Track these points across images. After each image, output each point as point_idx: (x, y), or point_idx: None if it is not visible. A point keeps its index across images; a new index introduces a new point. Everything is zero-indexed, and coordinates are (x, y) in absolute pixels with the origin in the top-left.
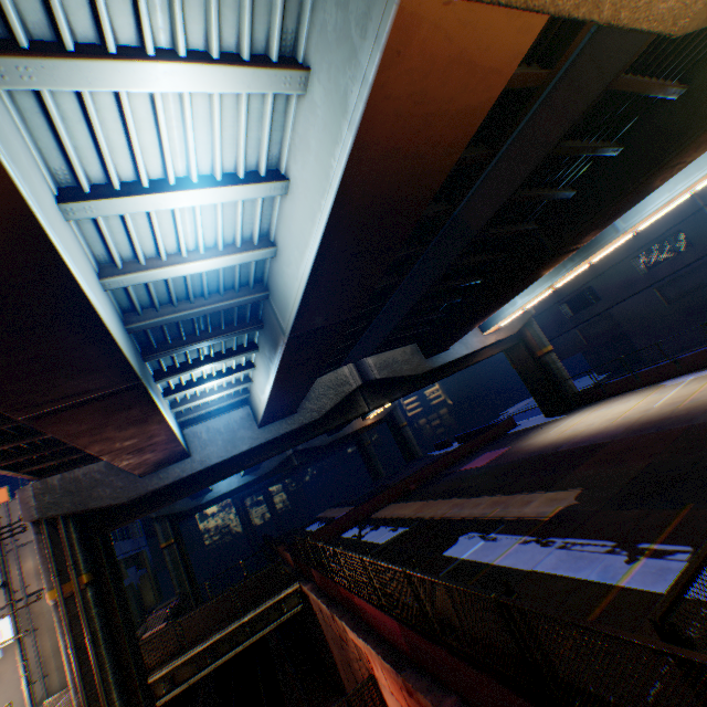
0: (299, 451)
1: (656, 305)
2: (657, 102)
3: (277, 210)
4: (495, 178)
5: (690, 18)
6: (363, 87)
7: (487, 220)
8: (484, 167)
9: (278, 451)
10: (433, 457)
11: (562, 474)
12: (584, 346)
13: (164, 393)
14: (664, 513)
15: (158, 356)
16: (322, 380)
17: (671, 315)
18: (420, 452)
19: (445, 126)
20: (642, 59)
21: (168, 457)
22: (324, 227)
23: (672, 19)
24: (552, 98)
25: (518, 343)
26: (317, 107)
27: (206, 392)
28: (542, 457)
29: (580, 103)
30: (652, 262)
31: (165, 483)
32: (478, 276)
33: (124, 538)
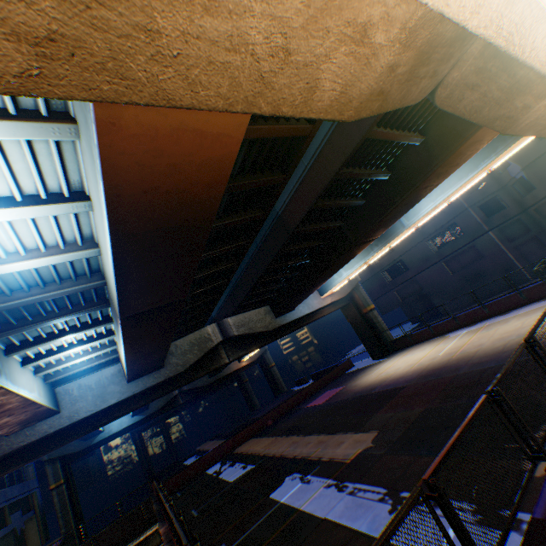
0: (185, 391)
1: (445, 274)
2: (408, 145)
3: (93, 220)
4: (302, 191)
5: (354, 110)
6: (95, 145)
7: (300, 220)
8: (282, 186)
9: (147, 401)
10: (293, 393)
11: (370, 415)
12: (400, 303)
13: (23, 362)
14: (424, 460)
15: (1, 335)
16: (188, 338)
17: (455, 281)
18: (285, 387)
19: (198, 170)
20: (387, 118)
21: (33, 416)
22: (110, 242)
23: (337, 111)
24: (333, 140)
25: (350, 302)
26: (86, 152)
27: (72, 356)
28: (361, 398)
29: (349, 145)
30: (440, 243)
31: (31, 440)
32: (307, 257)
33: (13, 483)
